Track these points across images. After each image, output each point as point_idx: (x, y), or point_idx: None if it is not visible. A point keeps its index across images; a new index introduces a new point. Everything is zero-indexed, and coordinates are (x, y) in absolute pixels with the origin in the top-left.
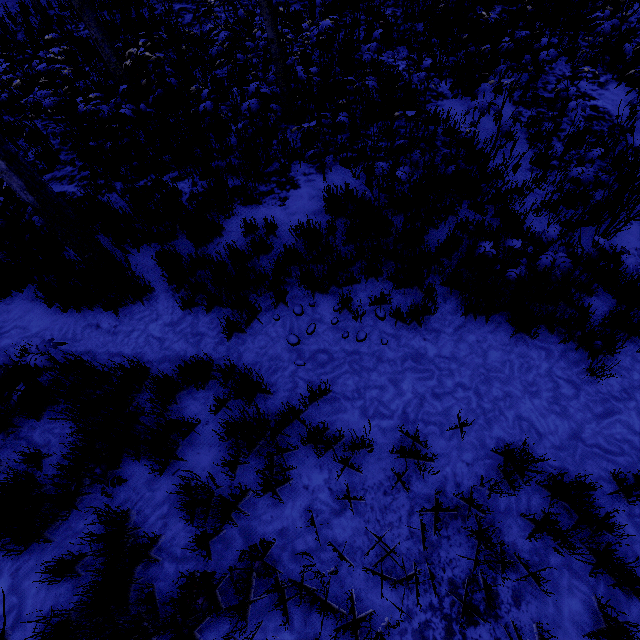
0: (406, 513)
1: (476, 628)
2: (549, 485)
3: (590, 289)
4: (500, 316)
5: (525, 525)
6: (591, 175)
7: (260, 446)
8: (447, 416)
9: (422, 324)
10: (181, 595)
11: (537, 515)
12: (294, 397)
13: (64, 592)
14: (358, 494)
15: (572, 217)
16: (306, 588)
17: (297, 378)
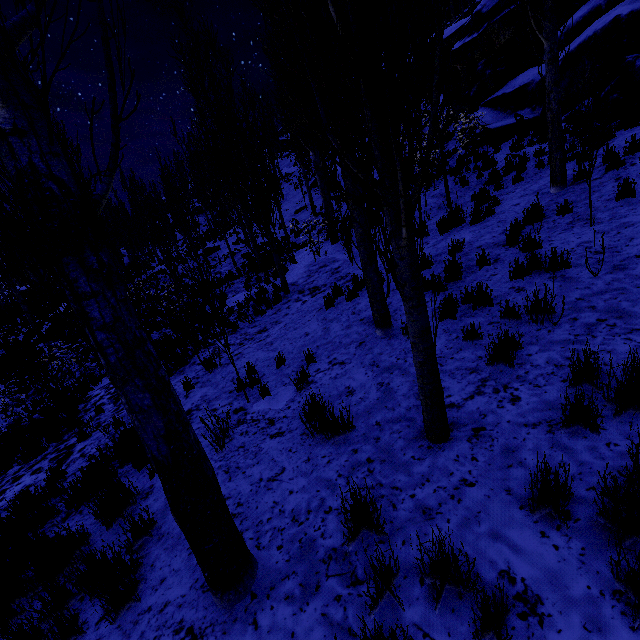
0: None
1: None
2: None
3: None
4: None
5: None
6: None
7: None
8: None
9: None
10: None
11: None
12: None
13: None
14: None
15: None
16: None
17: None
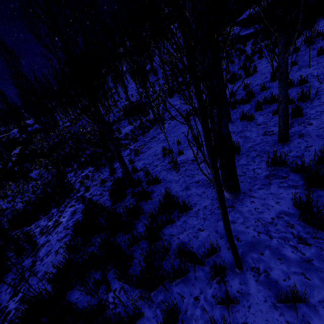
0: None
1: None
2: None
3: None
4: None
5: None
6: None
7: None
8: None
9: None
10: None
11: None
12: None
13: None
14: None
15: None
16: None
17: None
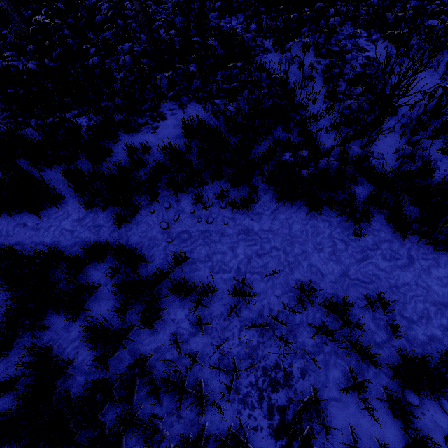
0: (238, 330)
1: (277, 393)
2: (325, 305)
3: (356, 181)
4: (300, 201)
5: (311, 330)
6: (356, 105)
7: (143, 297)
8: (266, 268)
9: (250, 210)
10: (87, 394)
11: (318, 324)
12: (166, 263)
13: (7, 401)
14: (207, 322)
15: (347, 133)
16: (171, 381)
17: (167, 251)
